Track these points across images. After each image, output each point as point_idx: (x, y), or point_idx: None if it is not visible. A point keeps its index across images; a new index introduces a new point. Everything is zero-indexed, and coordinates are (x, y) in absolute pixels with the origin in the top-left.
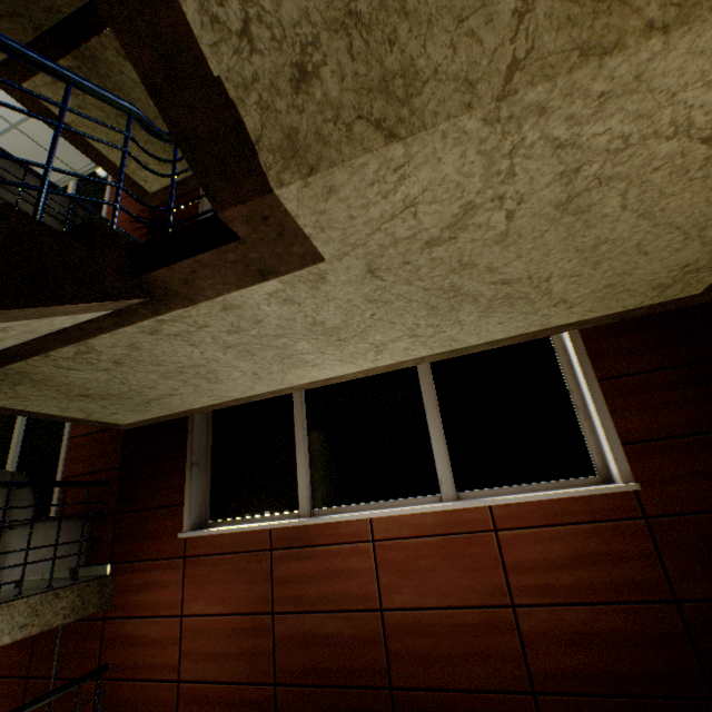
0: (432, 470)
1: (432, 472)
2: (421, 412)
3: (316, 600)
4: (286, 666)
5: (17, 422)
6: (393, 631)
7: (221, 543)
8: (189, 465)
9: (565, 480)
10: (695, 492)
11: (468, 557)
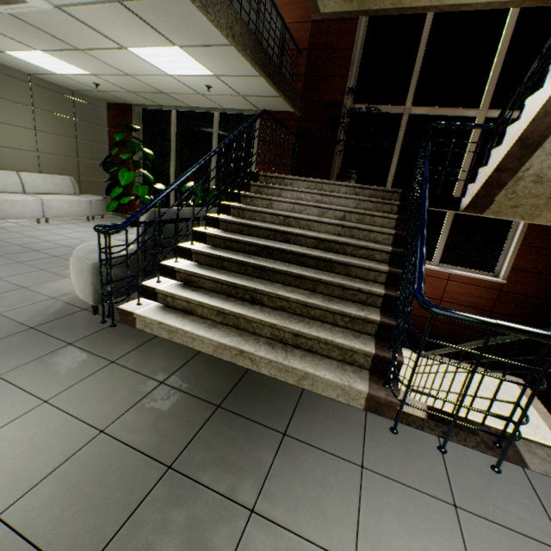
0: (432, 253)
1: (432, 254)
2: (439, 230)
3: None
4: None
5: (212, 159)
6: None
7: None
8: None
9: (481, 272)
10: (521, 289)
11: (433, 285)
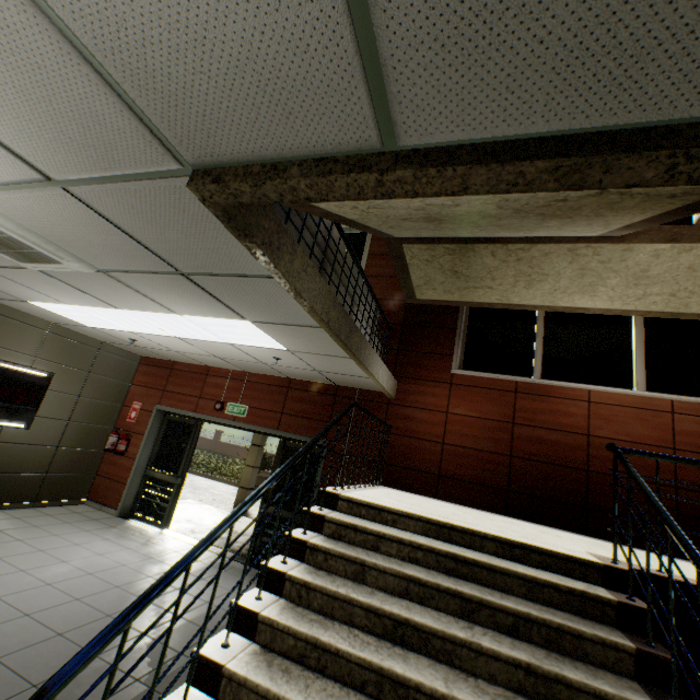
0: (629, 377)
1: (629, 378)
2: (628, 344)
3: (544, 423)
4: (519, 449)
5: None
6: (593, 446)
7: (479, 382)
8: (458, 335)
9: None
10: None
11: (651, 422)
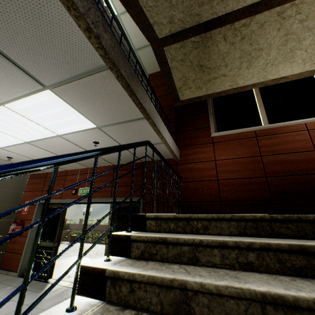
0: None
1: None
2: None
3: (281, 150)
4: (270, 171)
5: None
6: None
7: (230, 137)
8: (210, 114)
9: None
10: None
11: None
